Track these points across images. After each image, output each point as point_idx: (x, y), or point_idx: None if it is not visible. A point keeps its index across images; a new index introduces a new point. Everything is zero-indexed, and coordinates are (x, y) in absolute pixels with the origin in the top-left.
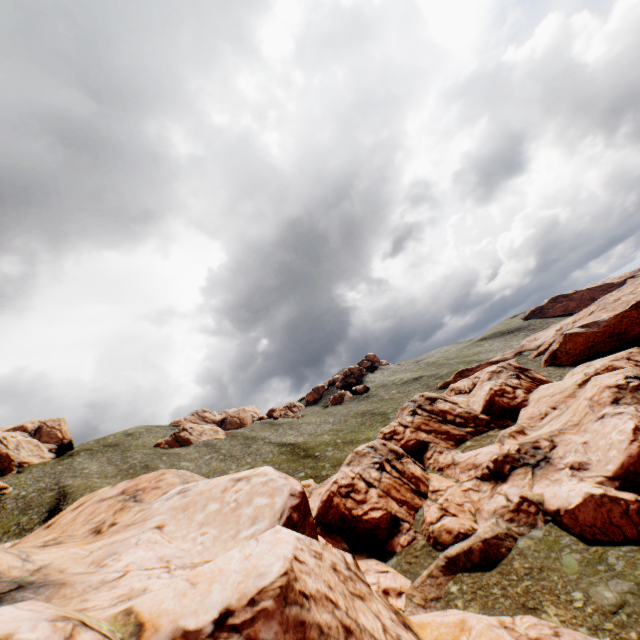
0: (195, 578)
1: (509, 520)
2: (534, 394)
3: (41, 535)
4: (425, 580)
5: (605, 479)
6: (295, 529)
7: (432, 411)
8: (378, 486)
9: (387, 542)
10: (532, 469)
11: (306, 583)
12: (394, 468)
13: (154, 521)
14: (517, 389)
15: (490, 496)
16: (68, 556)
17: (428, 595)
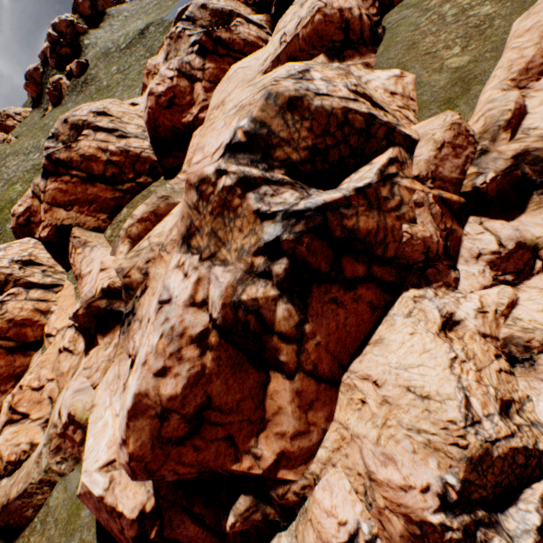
0: None
1: (57, 449)
2: (215, 94)
3: None
4: None
5: None
6: None
7: (71, 162)
8: None
9: None
10: (121, 327)
11: None
12: None
13: None
14: (197, 83)
15: (73, 374)
16: None
17: None
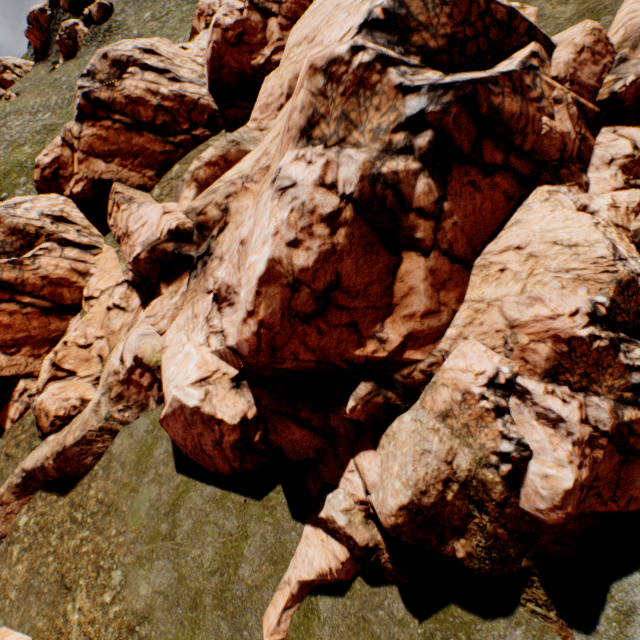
0: None
1: (118, 398)
2: (294, 32)
3: None
4: None
5: (230, 353)
6: None
7: (113, 104)
8: None
9: None
10: (190, 274)
11: None
12: None
13: None
14: (271, 18)
15: (129, 329)
16: None
17: None
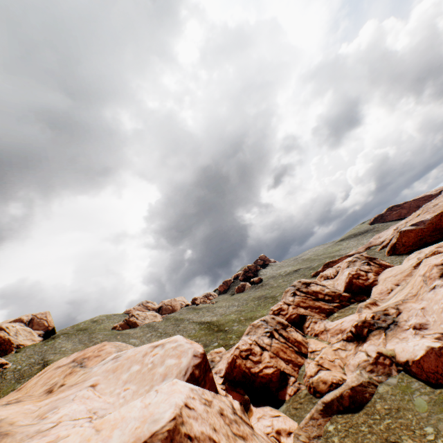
0: (100, 425)
1: (370, 371)
2: (381, 275)
3: (11, 396)
4: (308, 422)
5: (441, 335)
6: (197, 383)
7: (307, 292)
8: (269, 349)
9: (278, 392)
10: (384, 331)
11: (192, 426)
12: (281, 335)
13: (90, 381)
14: (368, 273)
15: (354, 353)
16: (21, 411)
17: (311, 434)
